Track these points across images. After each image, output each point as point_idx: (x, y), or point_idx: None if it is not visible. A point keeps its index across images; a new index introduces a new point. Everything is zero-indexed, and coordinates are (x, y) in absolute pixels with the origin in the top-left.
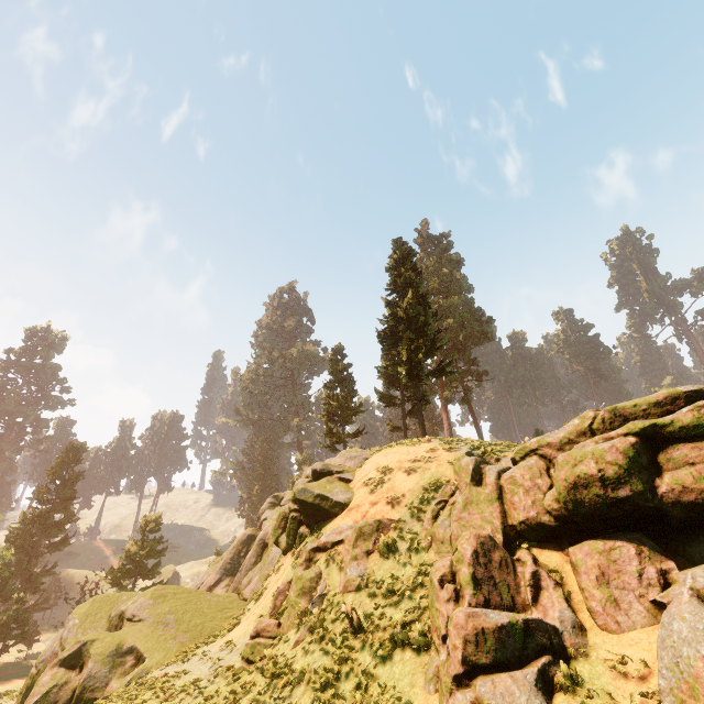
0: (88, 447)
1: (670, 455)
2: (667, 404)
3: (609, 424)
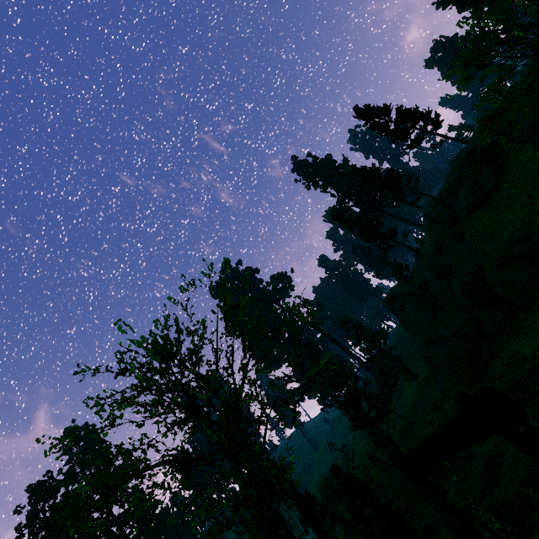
0: None
1: None
2: None
3: None
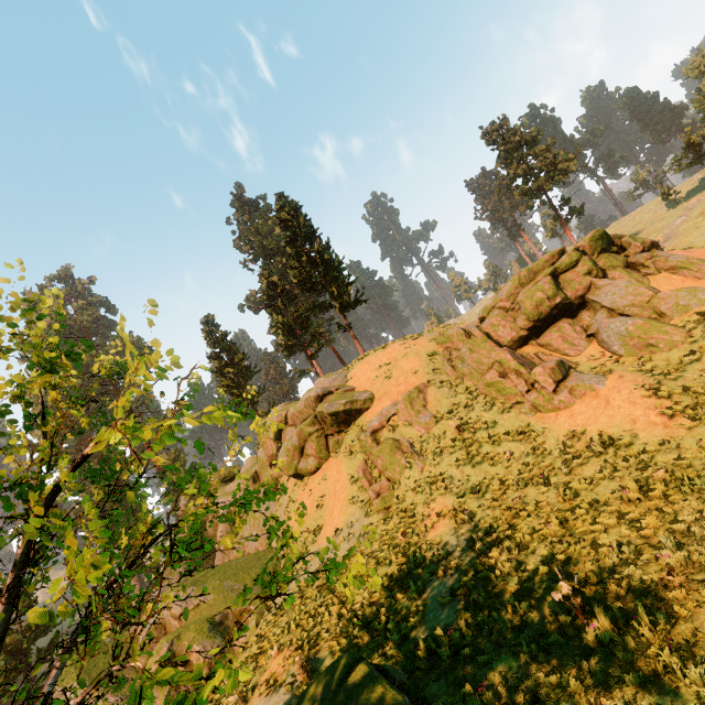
0: None
1: (564, 280)
2: (551, 260)
3: (529, 278)
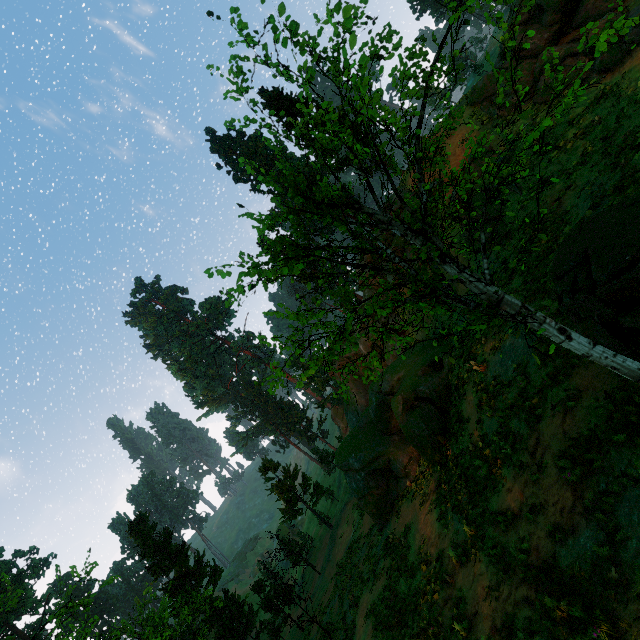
0: (145, 513)
1: None
2: None
3: None
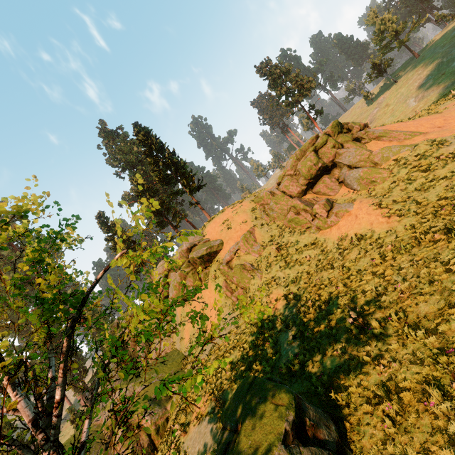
0: None
1: (321, 153)
2: (312, 142)
3: (301, 155)
